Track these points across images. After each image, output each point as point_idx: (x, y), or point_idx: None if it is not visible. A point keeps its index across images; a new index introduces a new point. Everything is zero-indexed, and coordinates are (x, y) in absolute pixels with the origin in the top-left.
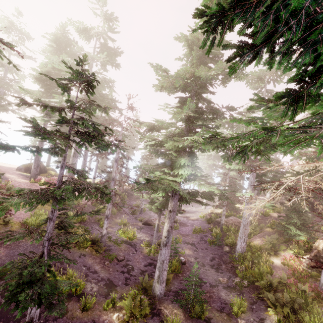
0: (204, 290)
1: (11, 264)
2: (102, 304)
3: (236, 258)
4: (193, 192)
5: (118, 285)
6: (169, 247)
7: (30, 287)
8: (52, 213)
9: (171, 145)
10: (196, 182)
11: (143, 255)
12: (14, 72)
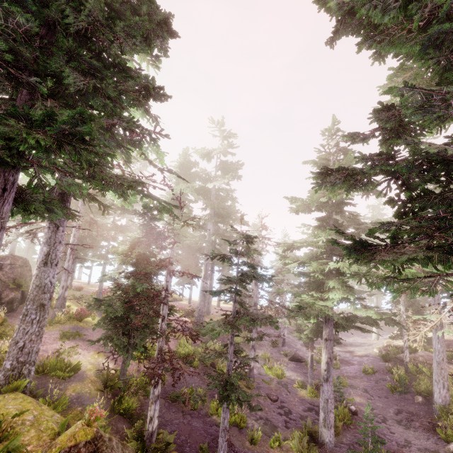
0: (389, 449)
1: (212, 377)
2: (267, 441)
3: (436, 413)
4: (349, 317)
5: (279, 427)
6: (331, 382)
7: (233, 392)
8: (231, 338)
9: (316, 268)
10: (350, 307)
11: (299, 398)
12: (139, 197)
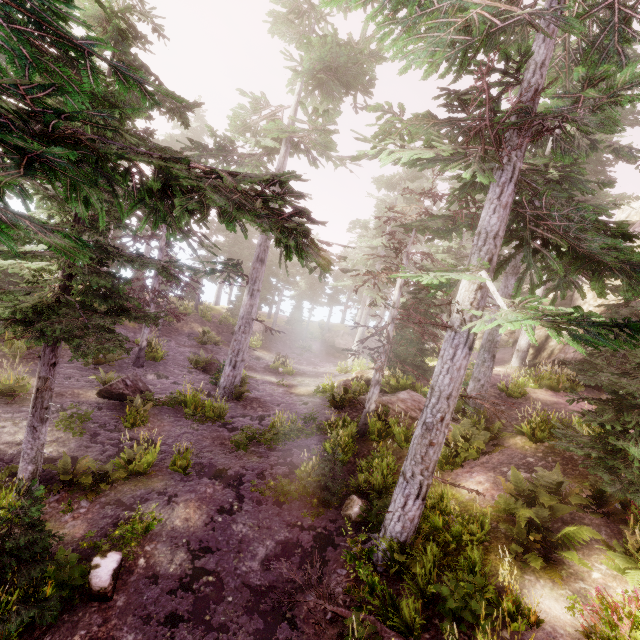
0: None
1: None
2: None
3: (378, 556)
4: None
5: None
6: None
7: None
8: None
9: None
10: None
11: None
12: None
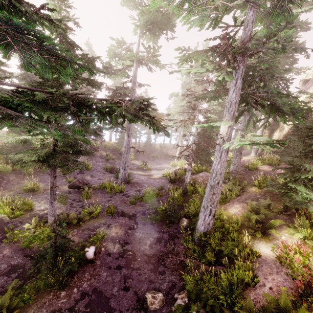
0: None
1: None
2: None
3: (195, 240)
4: None
5: None
6: None
7: None
8: None
9: None
10: None
11: (14, 248)
12: None
